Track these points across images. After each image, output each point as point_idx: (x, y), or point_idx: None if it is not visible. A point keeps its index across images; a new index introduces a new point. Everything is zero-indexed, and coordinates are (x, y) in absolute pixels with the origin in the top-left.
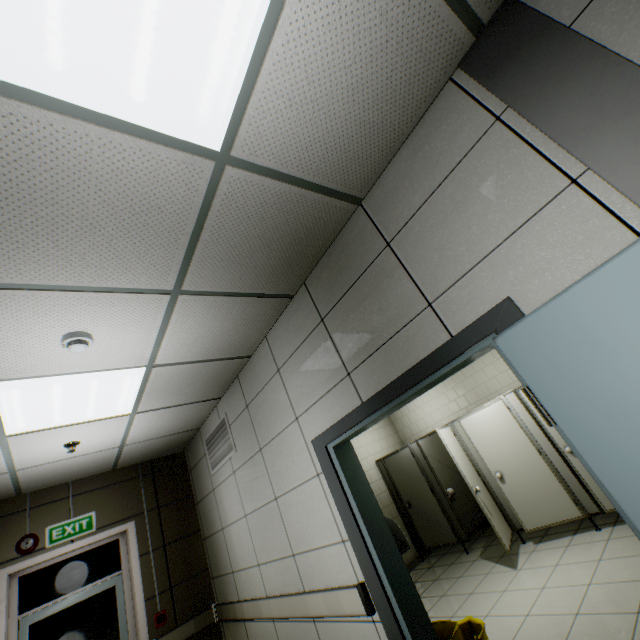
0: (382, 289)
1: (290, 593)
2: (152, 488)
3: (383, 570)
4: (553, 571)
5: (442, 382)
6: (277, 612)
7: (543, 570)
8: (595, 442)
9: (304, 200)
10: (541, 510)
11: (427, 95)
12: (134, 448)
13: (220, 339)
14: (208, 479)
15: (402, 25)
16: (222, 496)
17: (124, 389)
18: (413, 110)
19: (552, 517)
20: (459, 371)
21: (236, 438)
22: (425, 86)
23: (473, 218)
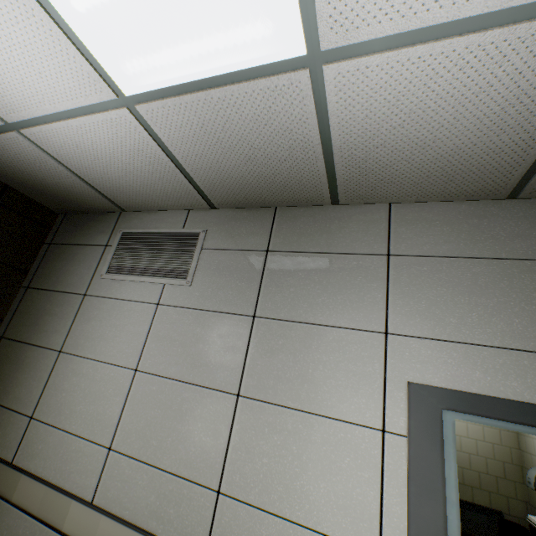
0: None
1: None
2: None
3: None
4: None
5: None
6: None
7: None
8: None
9: None
10: None
11: None
12: (19, 149)
13: (402, 149)
14: (84, 276)
15: None
16: (99, 314)
17: (212, 39)
18: None
19: None
20: None
21: (203, 270)
22: None
23: None
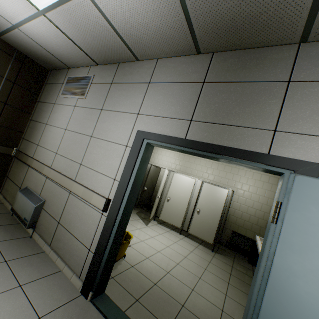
0: (257, 100)
1: (66, 176)
2: (17, 70)
3: (125, 203)
4: (159, 235)
5: (179, 155)
6: (52, 177)
7: (155, 232)
8: (291, 245)
9: None
10: (170, 217)
11: None
12: (22, 37)
13: (140, 29)
14: (55, 96)
15: None
16: (58, 110)
17: None
18: None
19: (171, 221)
20: (189, 157)
21: (90, 92)
22: None
23: None
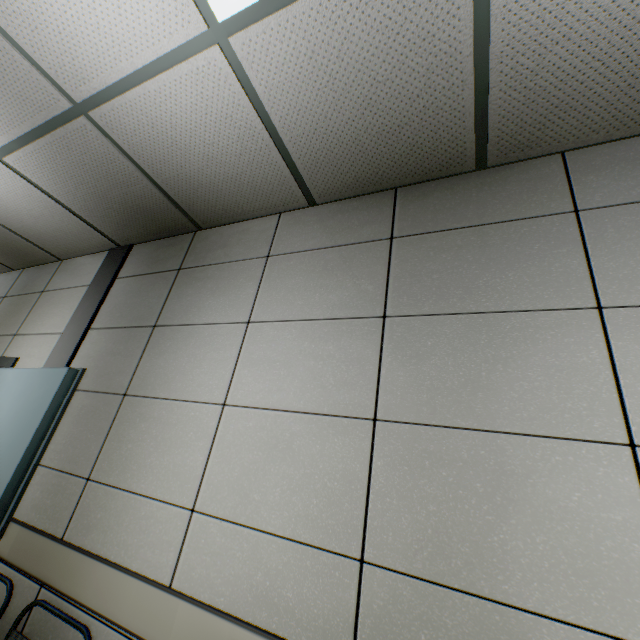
0: (22, 309)
1: None
2: None
3: None
4: None
5: None
6: None
7: None
8: None
9: (11, 234)
10: None
11: (95, 247)
12: None
13: None
14: None
15: (62, 217)
16: None
17: None
18: (87, 247)
19: None
20: None
21: None
22: (91, 243)
23: (53, 314)
